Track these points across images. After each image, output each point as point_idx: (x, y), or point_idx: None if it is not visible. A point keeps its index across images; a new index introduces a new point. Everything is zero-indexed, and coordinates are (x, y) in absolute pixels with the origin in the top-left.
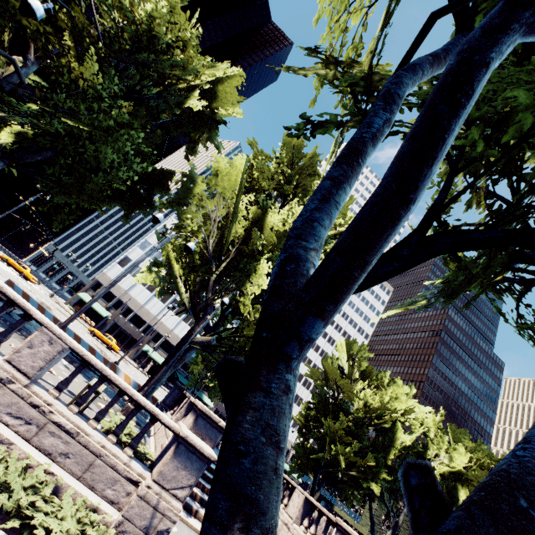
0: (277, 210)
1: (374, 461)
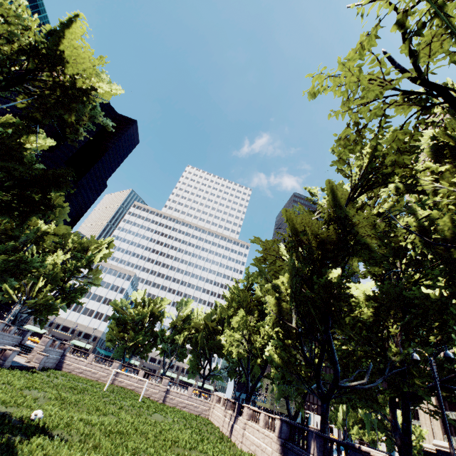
0: (50, 257)
1: (133, 334)
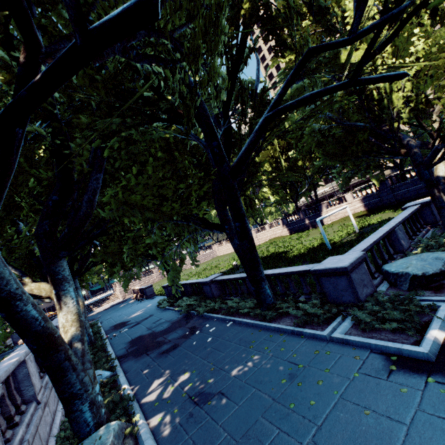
0: None
1: None
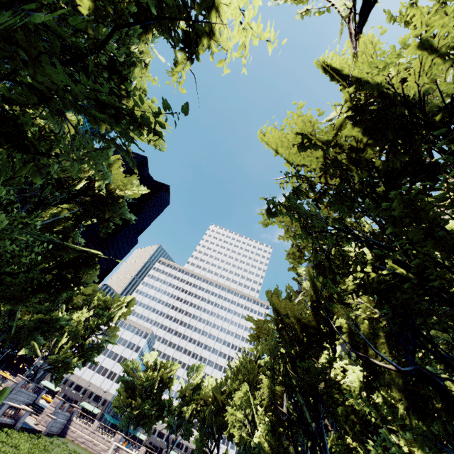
0: (76, 314)
1: (140, 401)
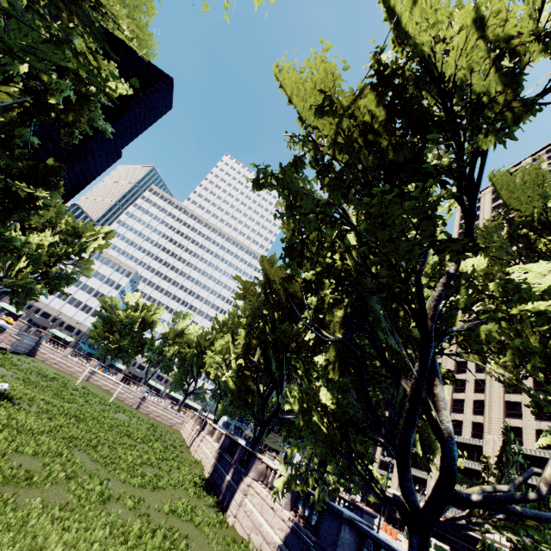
0: (36, 236)
1: (118, 337)
